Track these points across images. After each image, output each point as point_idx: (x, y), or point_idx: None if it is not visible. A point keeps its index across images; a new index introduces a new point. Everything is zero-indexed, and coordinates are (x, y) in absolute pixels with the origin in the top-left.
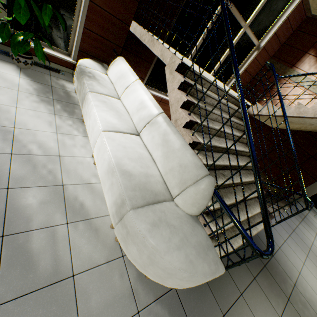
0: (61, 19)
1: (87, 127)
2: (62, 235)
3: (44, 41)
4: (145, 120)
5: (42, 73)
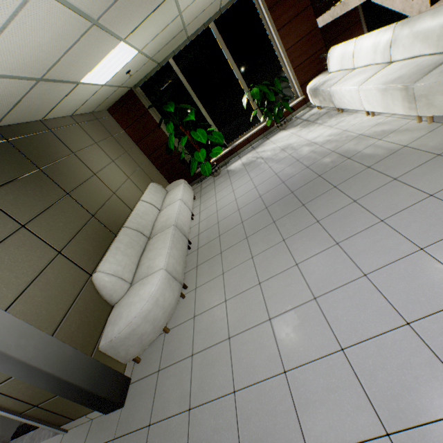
0: (283, 79)
1: (347, 104)
2: (381, 143)
3: (280, 107)
4: (386, 48)
5: (293, 122)
